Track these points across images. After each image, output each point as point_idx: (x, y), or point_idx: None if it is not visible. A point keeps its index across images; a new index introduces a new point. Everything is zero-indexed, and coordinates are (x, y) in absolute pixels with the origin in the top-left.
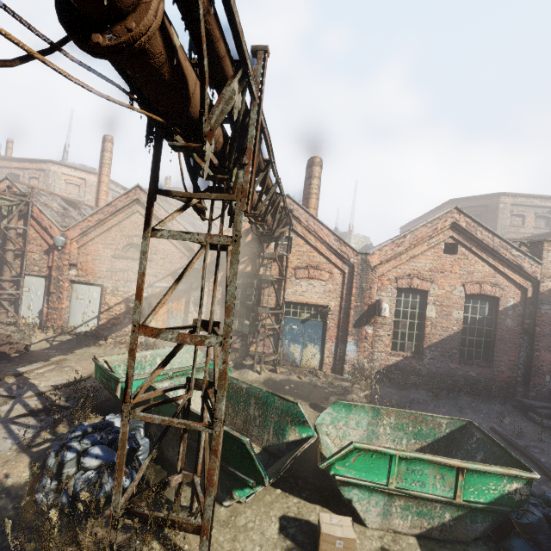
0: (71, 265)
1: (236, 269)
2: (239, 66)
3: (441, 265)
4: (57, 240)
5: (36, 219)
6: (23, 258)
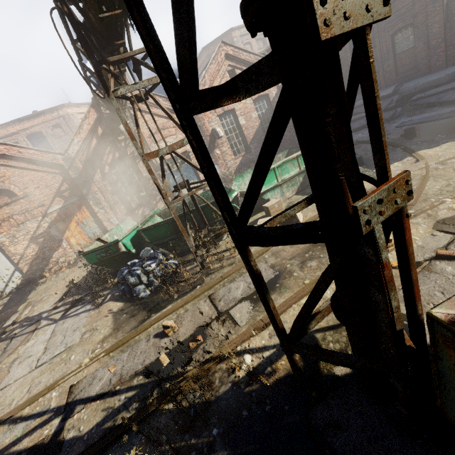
0: None
1: None
2: None
3: None
4: None
5: None
6: None
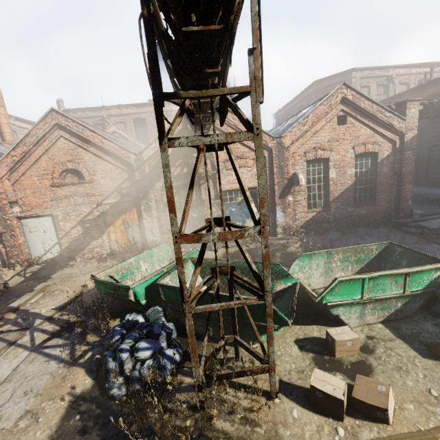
0: (12, 203)
1: (262, 162)
2: None
3: (336, 135)
4: None
5: None
6: None
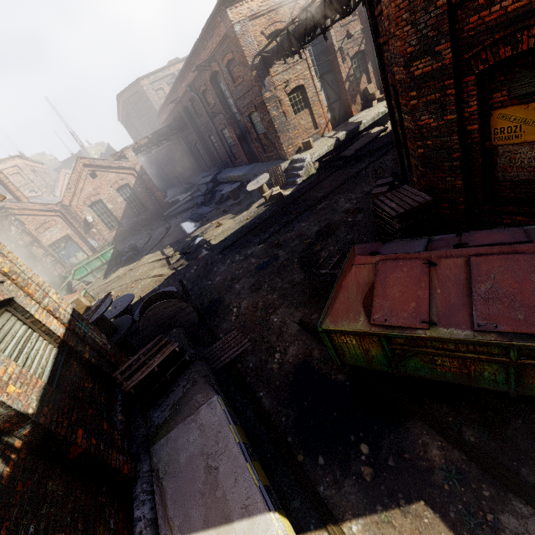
0: None
1: None
2: None
3: (96, 185)
4: None
5: None
6: None
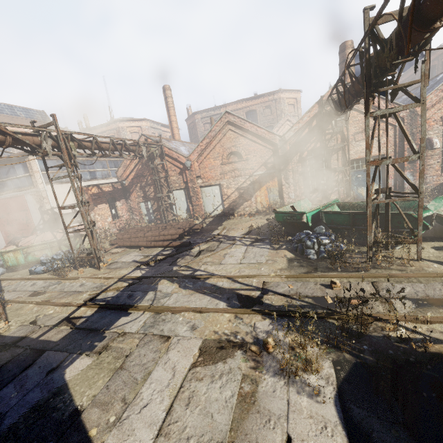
0: (197, 177)
1: (425, 118)
2: None
3: None
4: (187, 164)
5: (168, 155)
6: (167, 181)
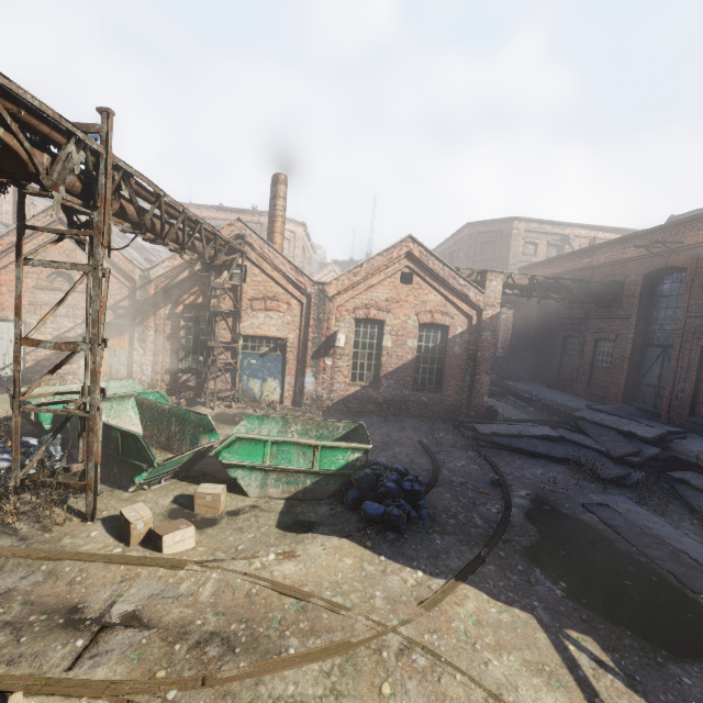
0: None
1: (98, 291)
2: (72, 135)
3: (397, 295)
4: None
5: None
6: None
